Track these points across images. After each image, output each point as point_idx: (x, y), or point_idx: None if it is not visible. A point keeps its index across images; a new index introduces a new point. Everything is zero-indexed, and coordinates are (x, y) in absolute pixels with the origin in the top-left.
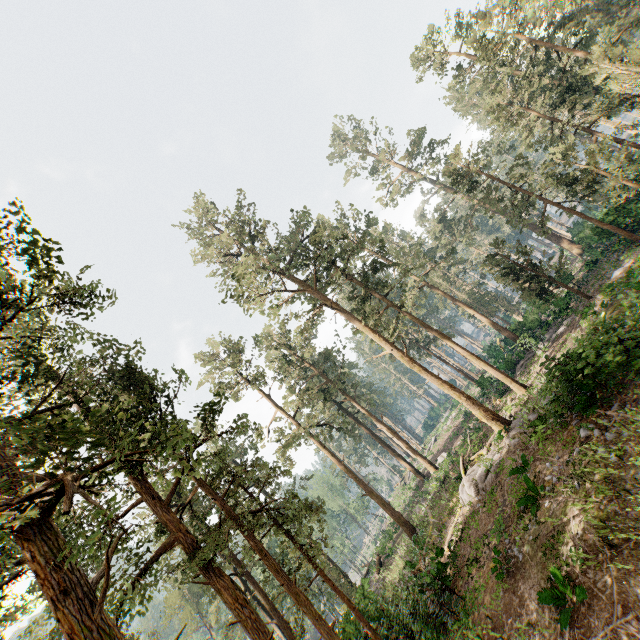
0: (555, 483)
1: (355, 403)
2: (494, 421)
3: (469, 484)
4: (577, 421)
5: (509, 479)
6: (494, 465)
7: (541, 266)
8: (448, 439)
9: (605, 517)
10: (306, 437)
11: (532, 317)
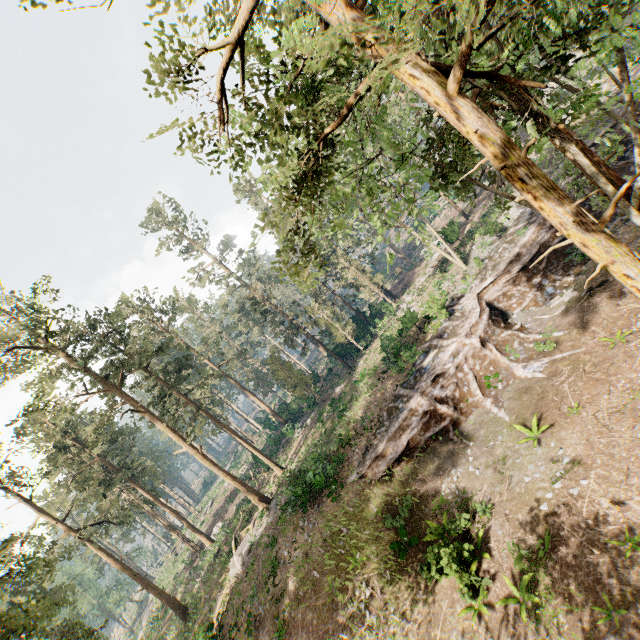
0: (286, 556)
1: (140, 489)
2: (260, 502)
3: (238, 559)
4: (302, 510)
5: (264, 552)
6: (256, 540)
7: (301, 376)
8: (224, 504)
9: (303, 576)
10: (83, 545)
11: (294, 406)
